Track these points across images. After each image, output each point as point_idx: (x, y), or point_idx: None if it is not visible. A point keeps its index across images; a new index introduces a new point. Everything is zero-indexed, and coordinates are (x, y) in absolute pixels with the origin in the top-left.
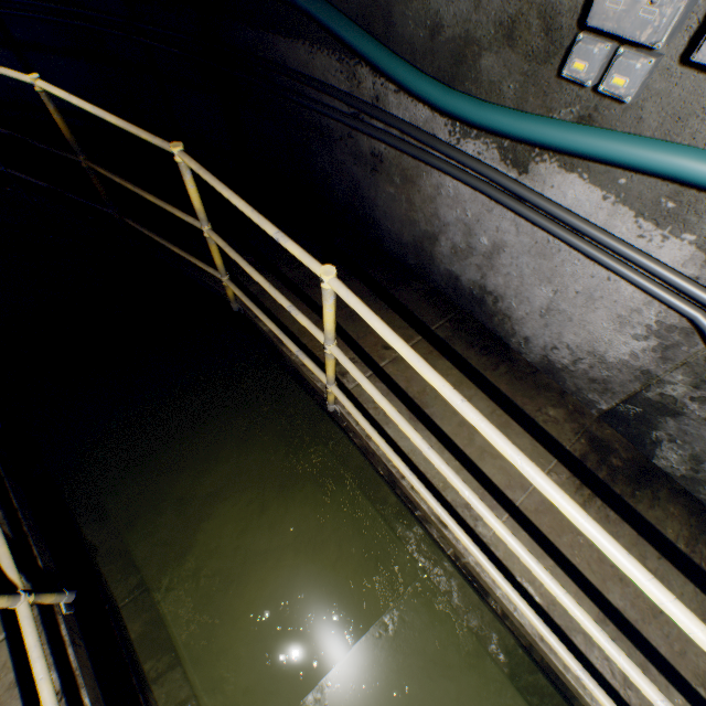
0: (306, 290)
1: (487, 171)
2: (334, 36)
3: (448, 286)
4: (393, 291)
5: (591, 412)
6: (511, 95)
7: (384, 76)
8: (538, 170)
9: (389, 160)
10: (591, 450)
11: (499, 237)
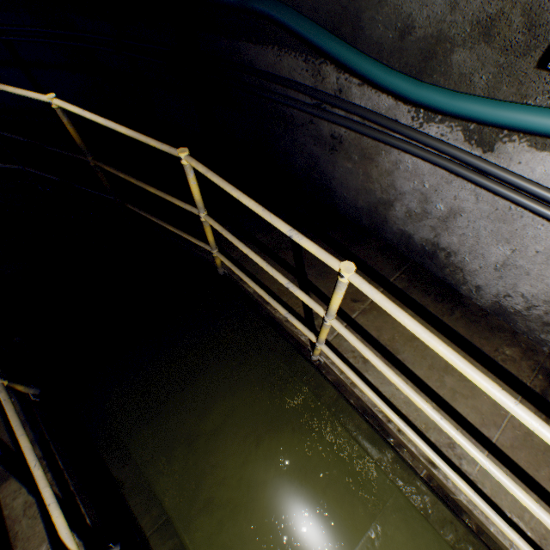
0: (278, 253)
1: (452, 151)
2: (305, 42)
3: (400, 242)
4: (352, 249)
5: (542, 349)
6: (482, 85)
7: (348, 72)
8: (505, 149)
9: (349, 141)
10: (549, 385)
11: (456, 204)
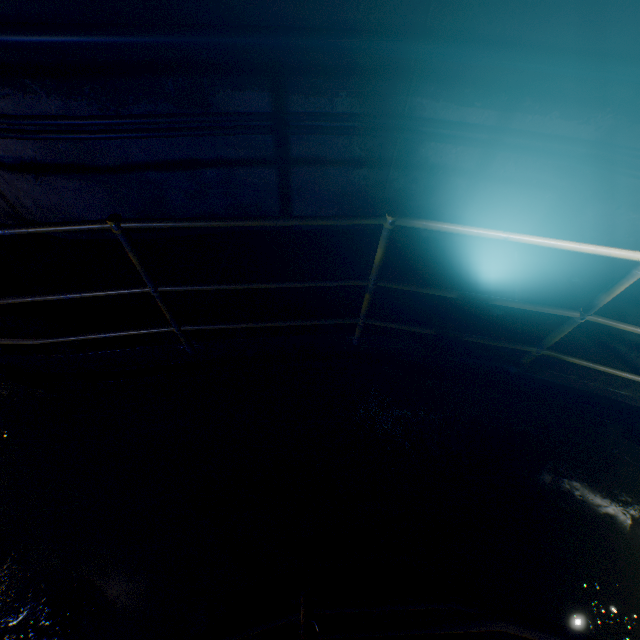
0: None
1: None
2: None
3: None
4: None
5: None
6: None
7: None
8: None
9: None
10: None
11: None
